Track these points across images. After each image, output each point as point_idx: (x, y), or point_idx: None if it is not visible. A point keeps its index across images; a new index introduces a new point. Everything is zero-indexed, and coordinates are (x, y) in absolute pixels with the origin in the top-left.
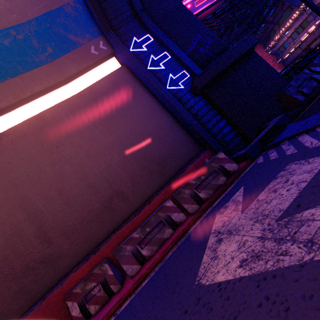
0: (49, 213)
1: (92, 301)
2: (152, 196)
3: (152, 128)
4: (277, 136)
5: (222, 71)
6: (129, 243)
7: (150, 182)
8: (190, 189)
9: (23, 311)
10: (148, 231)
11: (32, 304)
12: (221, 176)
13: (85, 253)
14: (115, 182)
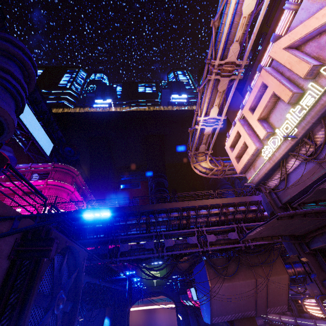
0: (175, 325)
1: None
2: None
3: None
4: None
5: None
6: None
7: None
8: None
9: None
10: None
11: None
12: None
13: None
14: None
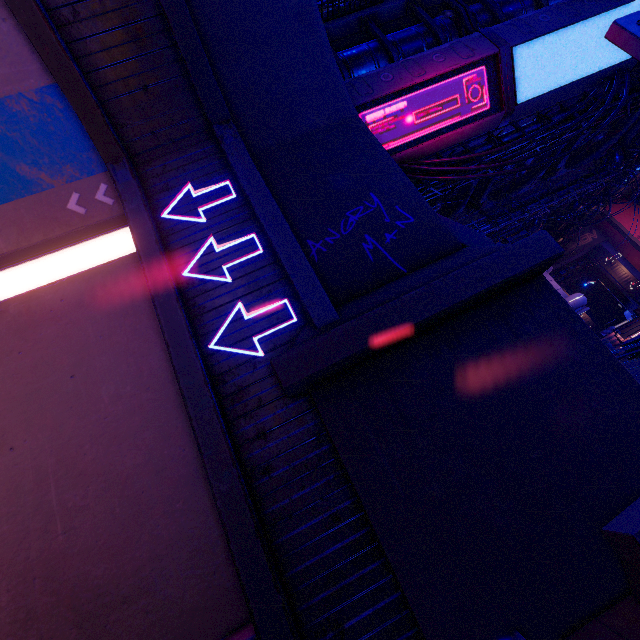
0: None
1: None
2: None
3: (129, 464)
4: None
5: (392, 337)
6: None
7: None
8: None
9: None
10: None
11: None
12: None
13: None
14: None
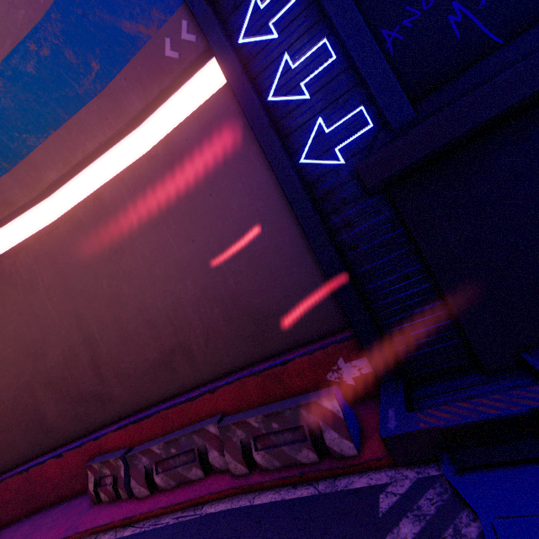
0: (104, 344)
1: (103, 489)
2: (231, 372)
3: (259, 247)
4: (495, 467)
5: (474, 128)
6: (146, 455)
7: (234, 348)
8: (246, 433)
9: (77, 436)
10: (173, 454)
11: (84, 434)
12: (308, 449)
13: (135, 408)
14: (182, 330)
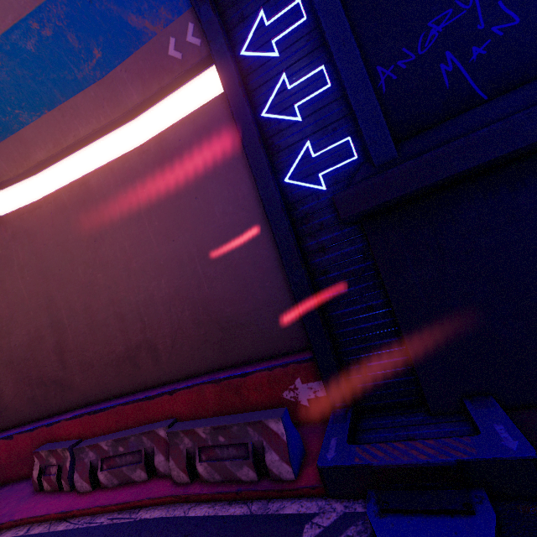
0: (71, 330)
1: (46, 478)
2: (194, 376)
3: (236, 257)
4: (414, 513)
5: (447, 179)
6: (93, 450)
7: (199, 352)
8: (193, 442)
9: (31, 419)
10: (120, 452)
11: (39, 417)
12: (248, 467)
13: (94, 398)
14: (151, 327)
